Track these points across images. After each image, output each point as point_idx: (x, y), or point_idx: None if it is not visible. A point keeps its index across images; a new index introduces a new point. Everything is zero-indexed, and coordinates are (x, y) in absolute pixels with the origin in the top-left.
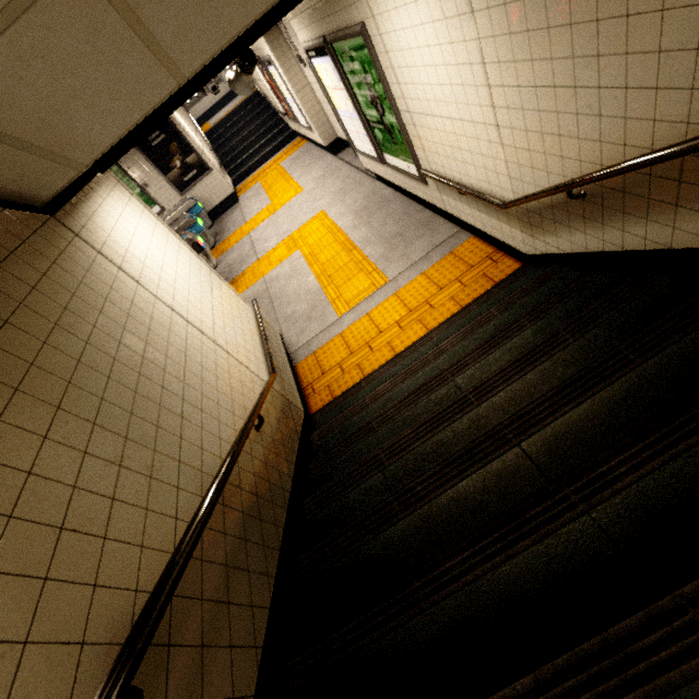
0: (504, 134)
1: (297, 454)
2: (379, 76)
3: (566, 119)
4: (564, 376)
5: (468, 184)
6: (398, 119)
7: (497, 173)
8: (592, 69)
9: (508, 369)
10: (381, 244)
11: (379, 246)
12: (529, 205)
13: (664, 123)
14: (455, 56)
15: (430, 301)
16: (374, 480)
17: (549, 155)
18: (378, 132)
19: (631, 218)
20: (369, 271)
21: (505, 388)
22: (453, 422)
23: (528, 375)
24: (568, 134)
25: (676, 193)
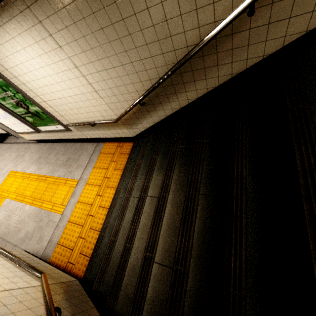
0: (100, 93)
1: (95, 307)
2: (16, 90)
3: (124, 78)
4: (186, 162)
5: (92, 121)
6: (39, 107)
7: (105, 110)
8: (125, 56)
9: (166, 173)
10: (62, 167)
11: (61, 169)
12: (125, 117)
13: (159, 68)
14: (60, 68)
15: (106, 176)
16: (154, 270)
17: (124, 94)
18: (29, 118)
19: (164, 104)
20: (64, 182)
21: (171, 180)
22: (165, 209)
23: (175, 170)
24: (128, 83)
25: (174, 89)
